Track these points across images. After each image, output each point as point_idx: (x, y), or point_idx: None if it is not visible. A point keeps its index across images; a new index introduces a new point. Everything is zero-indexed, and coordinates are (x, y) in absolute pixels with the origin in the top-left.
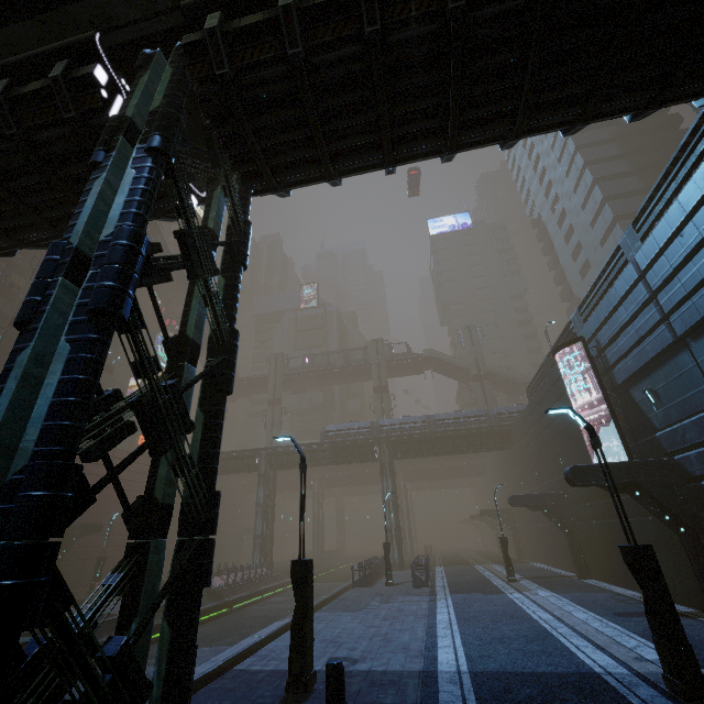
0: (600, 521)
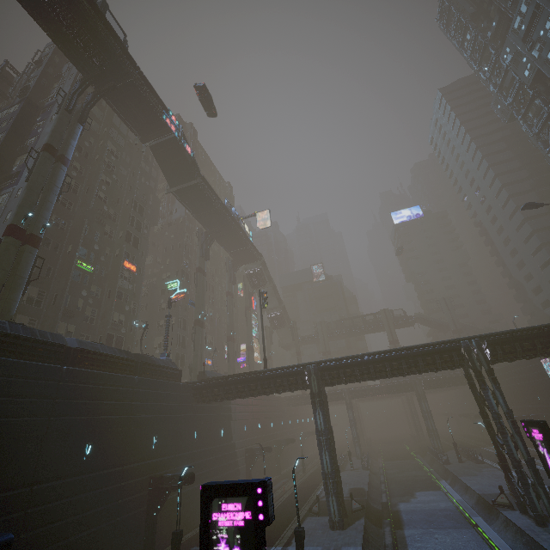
0: None
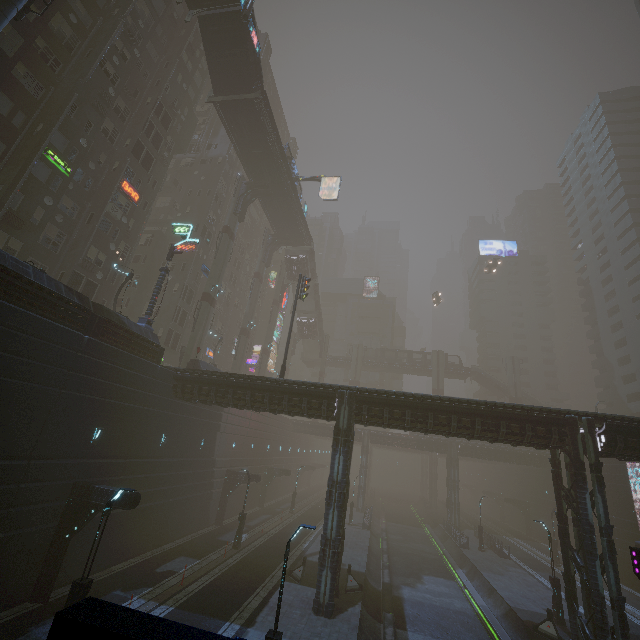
0: (625, 551)
